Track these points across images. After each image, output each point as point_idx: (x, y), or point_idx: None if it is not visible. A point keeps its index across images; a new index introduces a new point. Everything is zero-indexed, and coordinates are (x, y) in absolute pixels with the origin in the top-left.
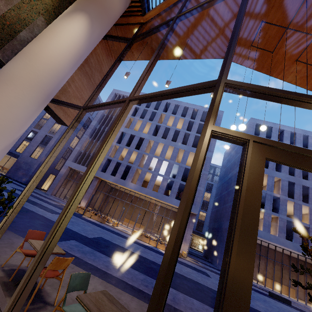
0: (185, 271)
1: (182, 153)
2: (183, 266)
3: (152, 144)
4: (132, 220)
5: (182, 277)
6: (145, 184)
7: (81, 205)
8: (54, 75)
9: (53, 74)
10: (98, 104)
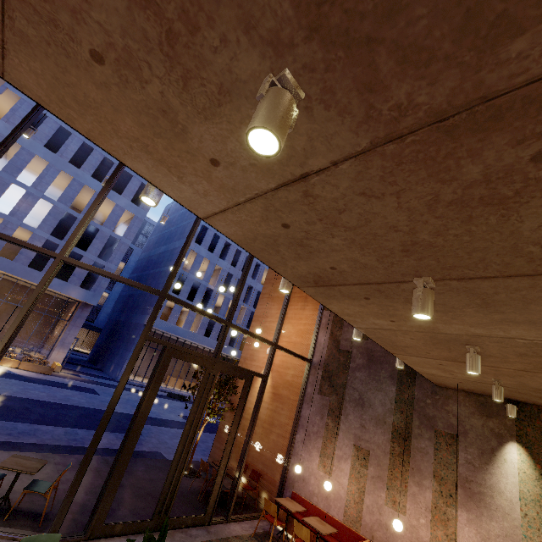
0: (61, 397)
1: (89, 193)
2: (56, 389)
3: (15, 148)
4: None
5: (58, 407)
6: None
7: None
8: None
9: None
10: None
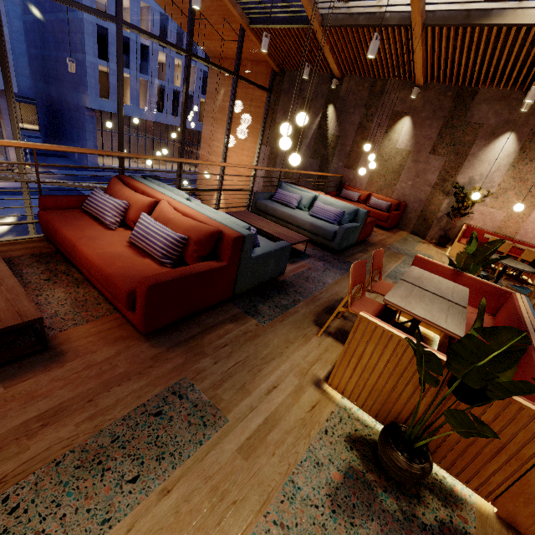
0: None
1: None
2: None
3: None
4: None
5: None
6: None
7: None
8: None
9: None
10: None
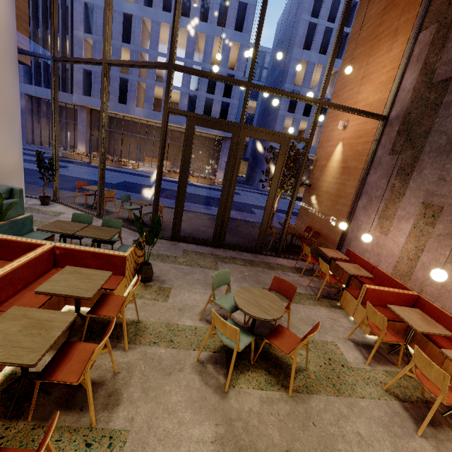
0: (214, 194)
1: (203, 40)
2: (214, 191)
3: (150, 25)
4: (156, 158)
5: (209, 198)
6: (158, 103)
7: (80, 152)
8: (8, 33)
9: (7, 32)
10: (70, 58)
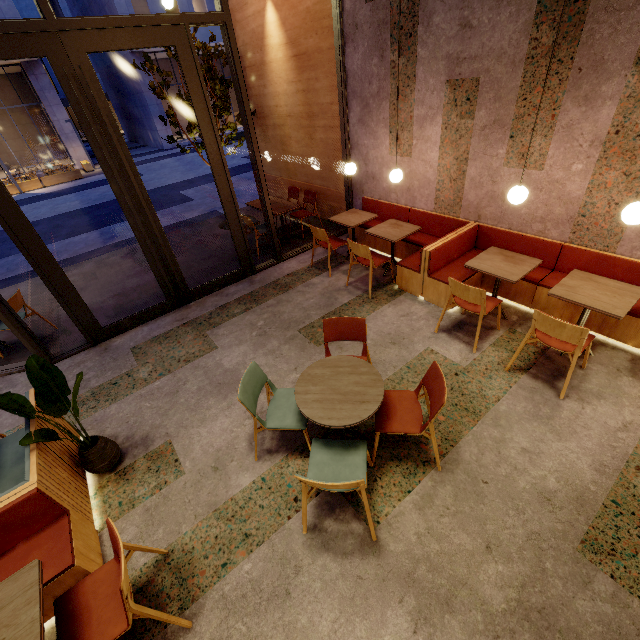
0: (96, 198)
1: None
2: (91, 191)
3: None
4: None
5: (93, 210)
6: None
7: None
8: None
9: None
10: None
